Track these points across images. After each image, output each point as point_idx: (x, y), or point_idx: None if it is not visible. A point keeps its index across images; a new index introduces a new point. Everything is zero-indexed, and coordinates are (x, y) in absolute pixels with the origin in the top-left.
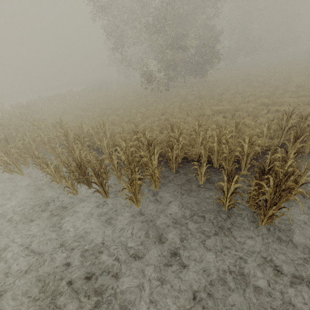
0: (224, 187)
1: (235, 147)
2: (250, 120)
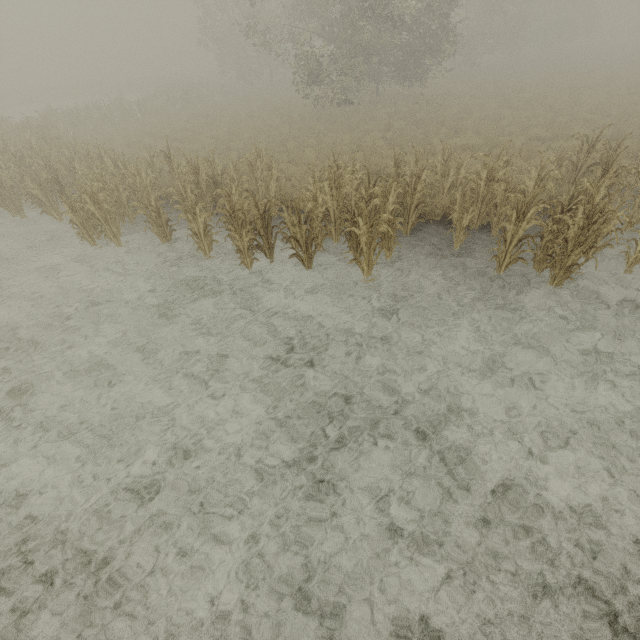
0: (508, 233)
1: (515, 186)
2: (521, 161)
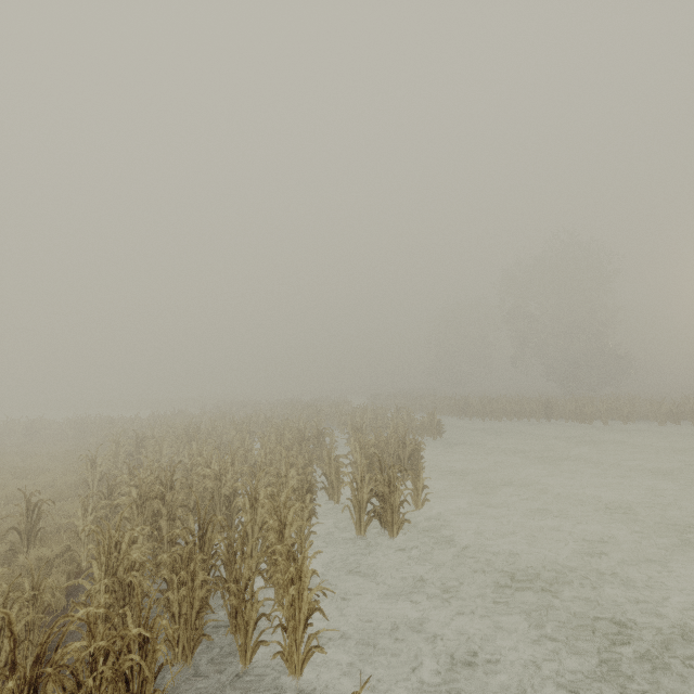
0: None
1: None
2: None
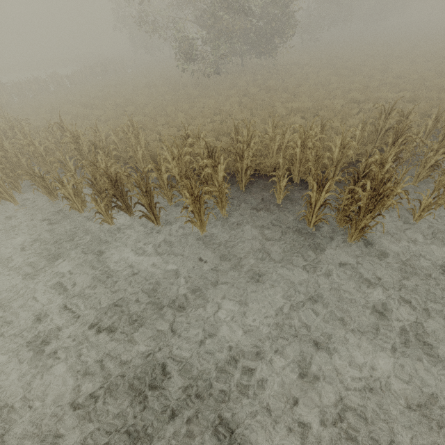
0: (312, 199)
1: (323, 153)
2: (338, 122)
